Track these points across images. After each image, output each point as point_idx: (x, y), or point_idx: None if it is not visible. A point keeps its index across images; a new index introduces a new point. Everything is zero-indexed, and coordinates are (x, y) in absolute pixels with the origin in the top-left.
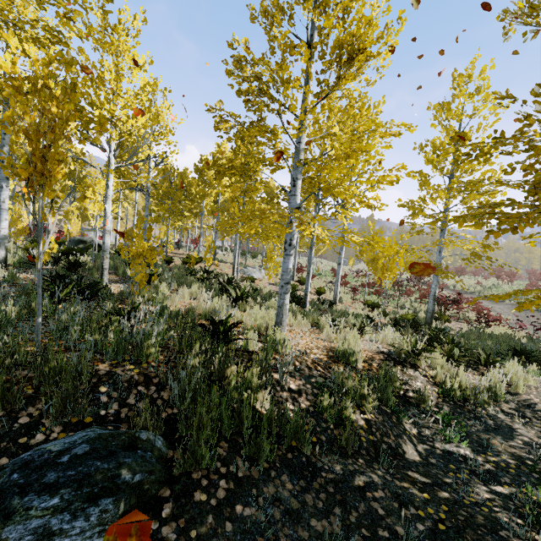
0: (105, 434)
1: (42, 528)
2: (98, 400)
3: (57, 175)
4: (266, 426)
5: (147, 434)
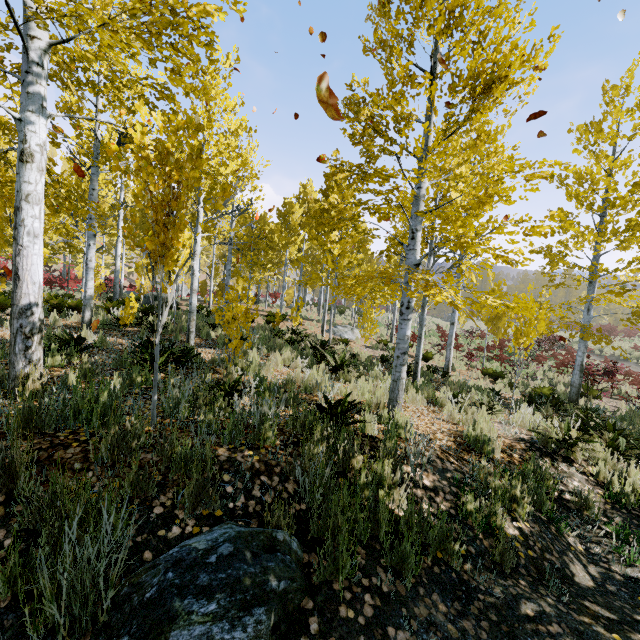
0: (244, 532)
1: (206, 636)
2: (224, 490)
3: (178, 245)
4: (404, 531)
5: (283, 535)
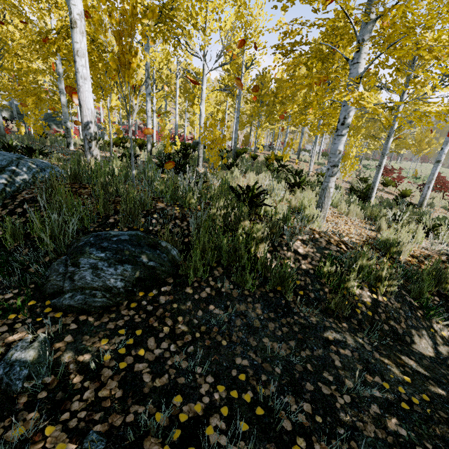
0: (140, 235)
1: (94, 264)
2: (150, 221)
3: (132, 65)
4: (259, 269)
5: (166, 244)
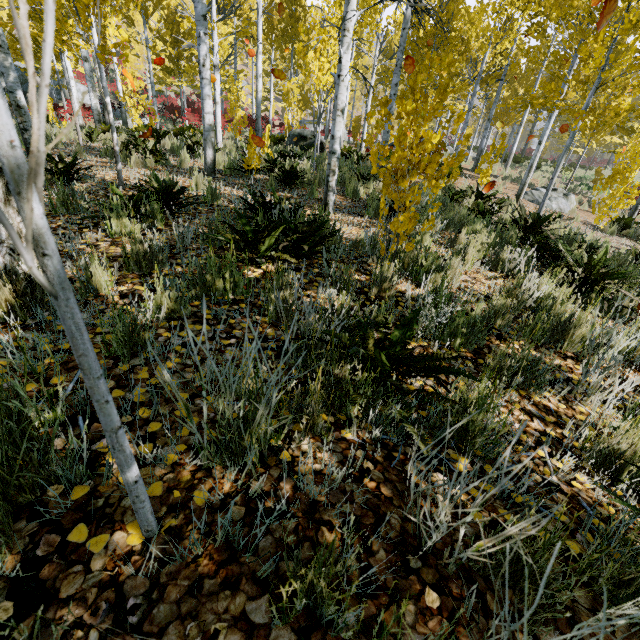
0: None
1: None
2: None
3: None
4: None
5: None
